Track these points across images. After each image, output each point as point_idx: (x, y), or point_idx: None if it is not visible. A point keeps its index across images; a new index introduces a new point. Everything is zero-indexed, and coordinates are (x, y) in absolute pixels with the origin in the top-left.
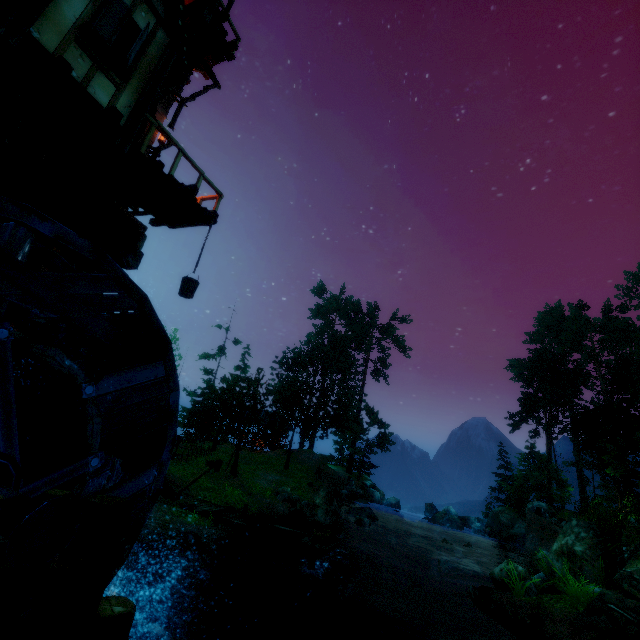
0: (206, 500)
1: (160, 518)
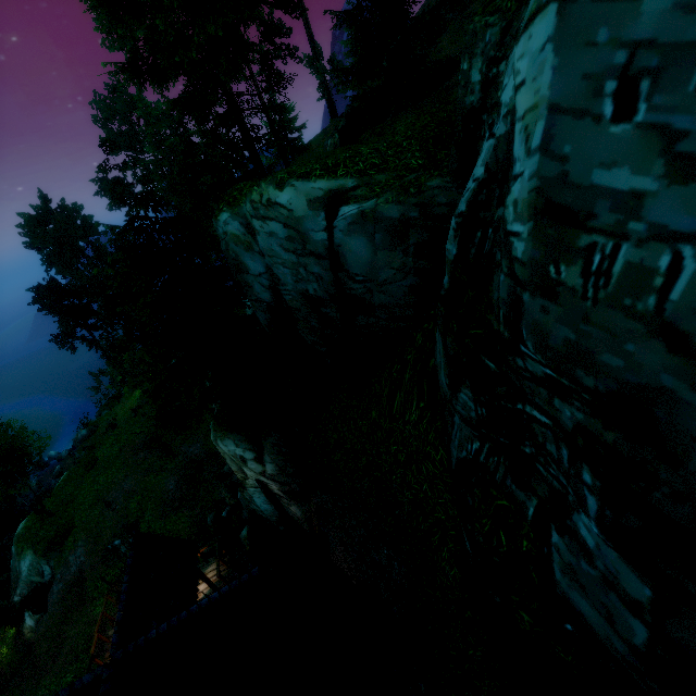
0: None
1: None
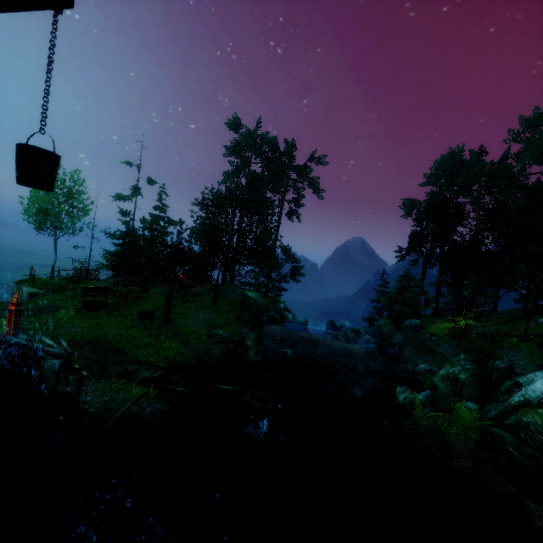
0: (145, 361)
1: (98, 400)
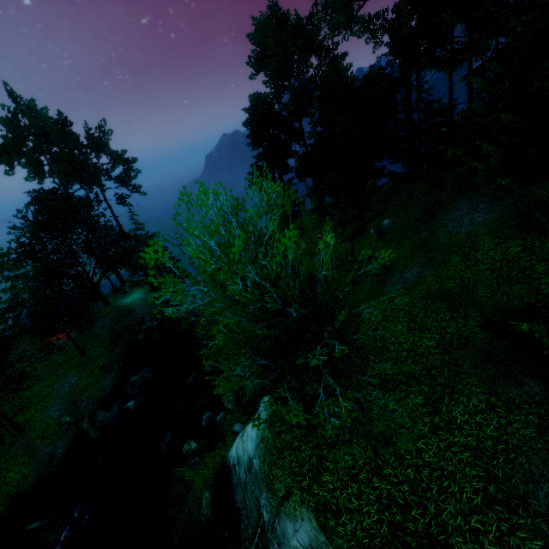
0: None
1: None
